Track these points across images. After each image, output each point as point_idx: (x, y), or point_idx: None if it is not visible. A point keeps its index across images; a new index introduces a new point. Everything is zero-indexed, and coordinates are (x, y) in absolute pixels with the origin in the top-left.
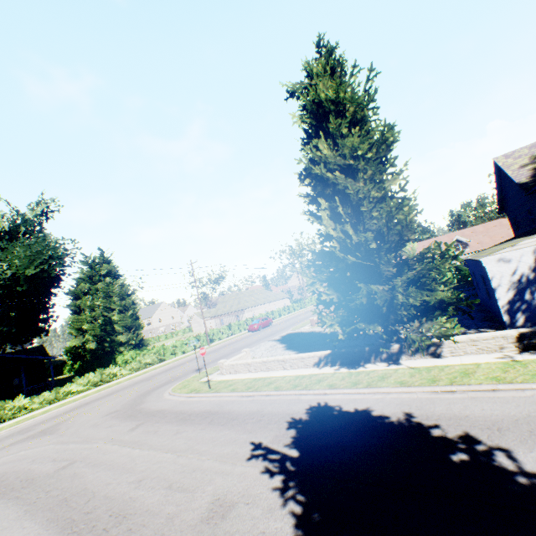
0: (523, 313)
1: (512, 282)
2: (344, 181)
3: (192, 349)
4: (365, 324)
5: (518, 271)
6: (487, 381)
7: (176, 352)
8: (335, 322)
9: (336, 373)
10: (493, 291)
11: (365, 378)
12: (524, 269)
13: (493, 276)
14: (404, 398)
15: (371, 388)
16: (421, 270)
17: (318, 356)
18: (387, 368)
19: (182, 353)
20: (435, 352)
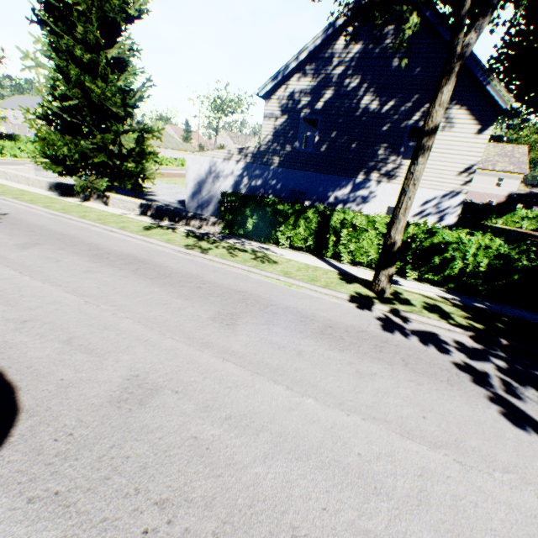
0: (195, 202)
1: (196, 179)
2: (52, 25)
3: (28, 157)
4: (54, 164)
5: (200, 173)
6: (78, 215)
7: (4, 152)
8: (41, 156)
9: (44, 195)
10: (187, 182)
11: (44, 201)
12: (203, 172)
13: (189, 171)
14: (30, 211)
15: (29, 204)
16: (104, 139)
17: (49, 183)
18: (70, 202)
19: (13, 156)
20: (107, 202)
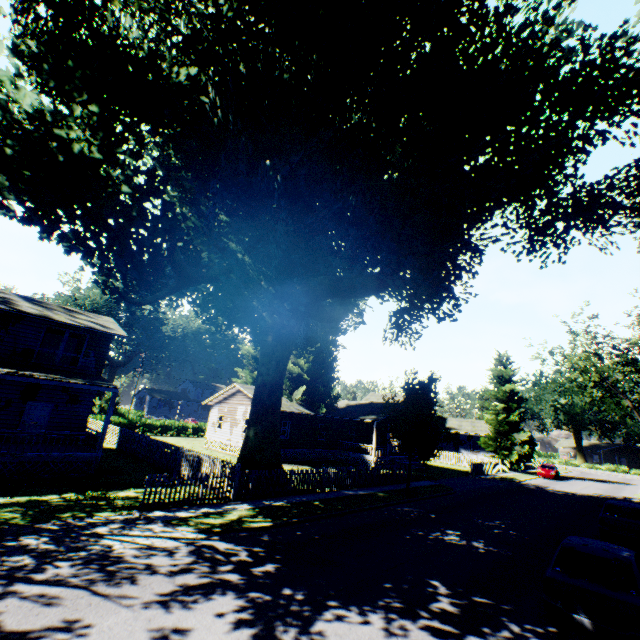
0: None
1: None
2: None
3: None
4: None
5: None
6: None
7: None
8: None
9: None
10: None
11: None
12: None
13: None
14: (639, 486)
15: None
16: None
17: None
18: None
19: None
20: None
